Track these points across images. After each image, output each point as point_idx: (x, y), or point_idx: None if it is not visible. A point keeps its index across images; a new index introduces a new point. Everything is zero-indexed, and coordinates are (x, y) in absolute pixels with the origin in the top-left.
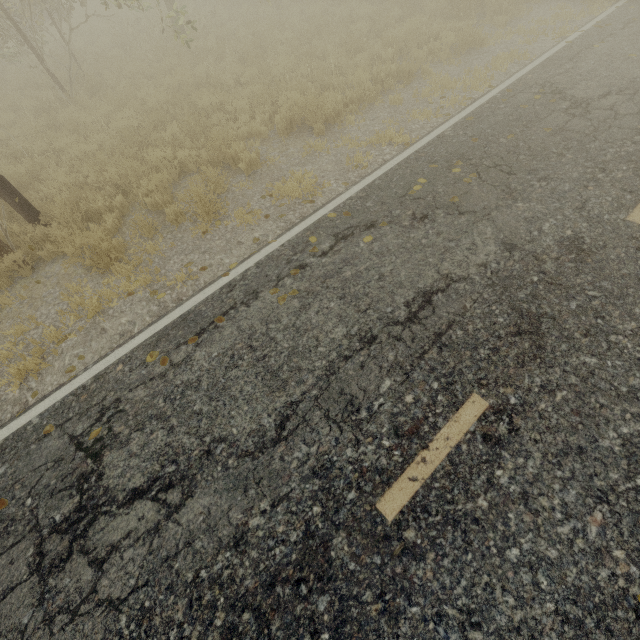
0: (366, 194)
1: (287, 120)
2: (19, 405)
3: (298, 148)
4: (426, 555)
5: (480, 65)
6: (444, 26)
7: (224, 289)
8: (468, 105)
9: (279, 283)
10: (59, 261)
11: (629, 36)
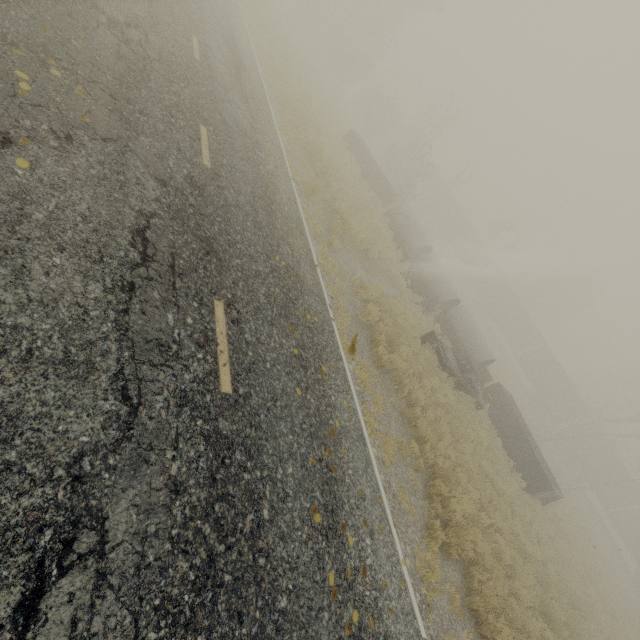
0: None
1: None
2: None
3: None
4: (251, 393)
5: None
6: None
7: None
8: None
9: None
10: None
11: None
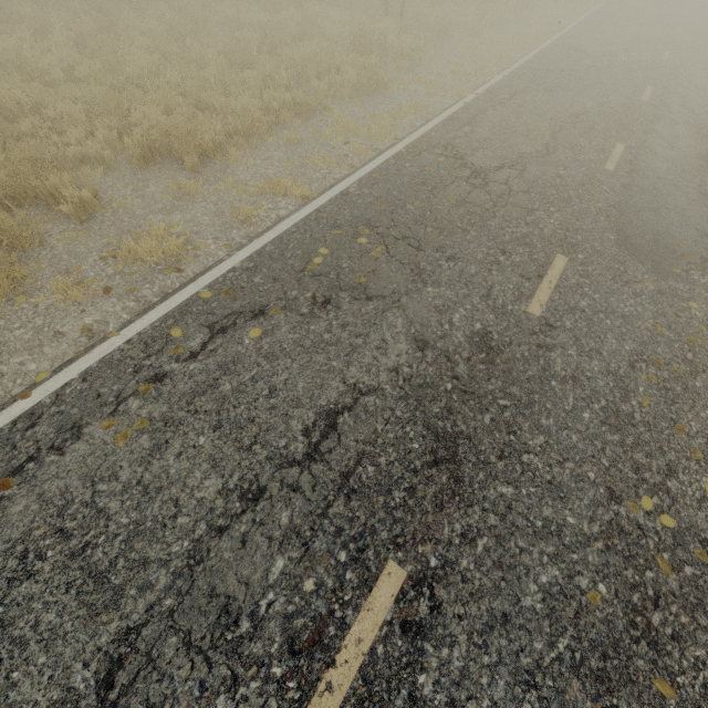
0: (254, 265)
1: (144, 145)
2: None
3: (162, 187)
4: None
5: (385, 111)
6: (346, 58)
7: (19, 423)
8: (374, 157)
9: (119, 408)
10: None
11: (515, 108)
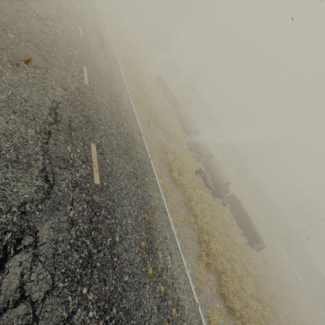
0: None
1: None
2: None
3: None
4: (110, 185)
5: None
6: None
7: None
8: None
9: None
10: None
11: None
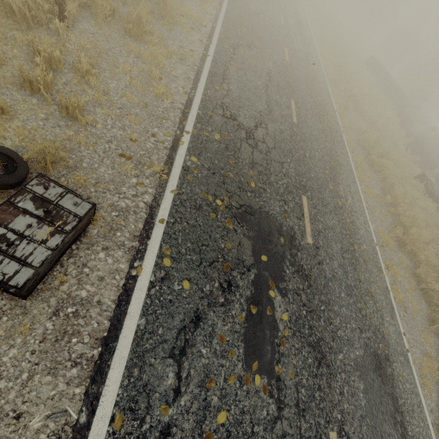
0: (225, 30)
1: None
2: (178, 109)
3: None
4: (303, 128)
5: None
6: None
7: (214, 62)
8: None
9: (231, 63)
10: (84, 21)
11: None
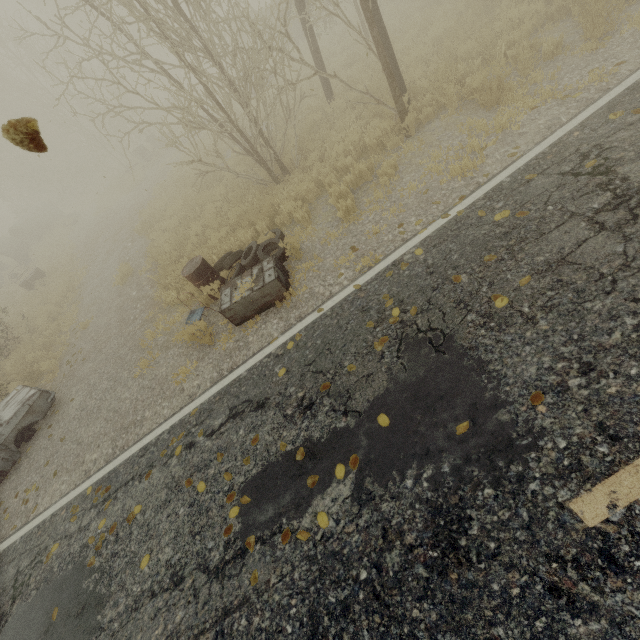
0: None
1: None
2: (472, 185)
3: None
4: None
5: None
6: None
7: None
8: None
9: None
10: (434, 121)
11: None
